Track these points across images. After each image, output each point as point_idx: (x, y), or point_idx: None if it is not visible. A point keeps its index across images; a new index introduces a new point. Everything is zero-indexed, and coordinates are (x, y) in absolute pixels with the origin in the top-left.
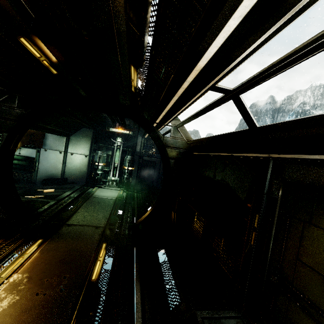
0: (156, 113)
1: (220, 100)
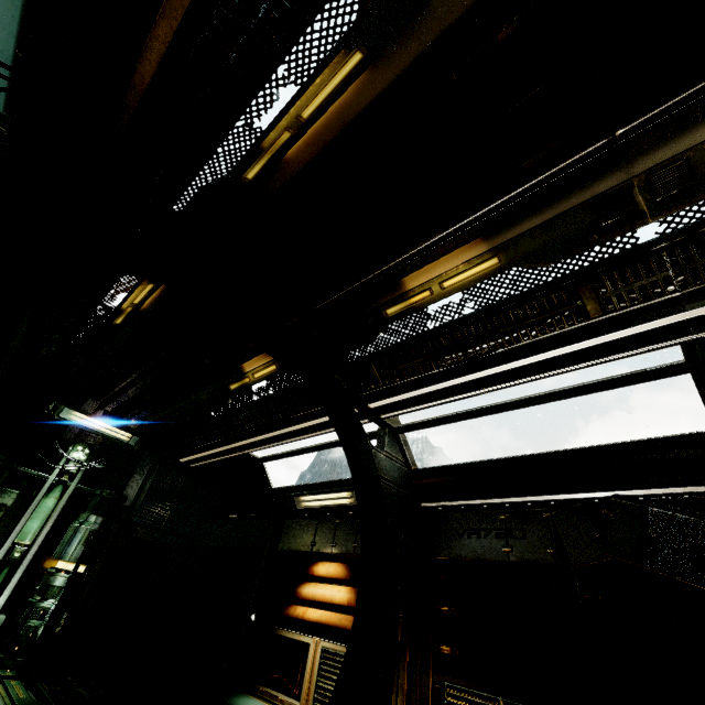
0: (437, 376)
1: (649, 373)
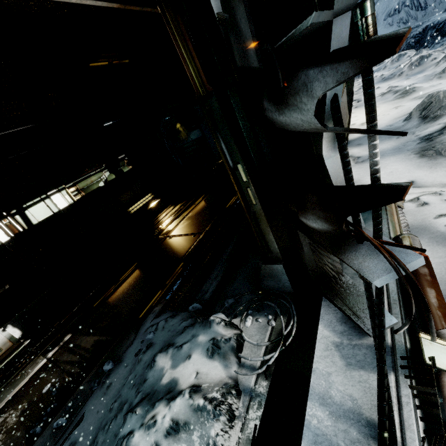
0: None
1: None
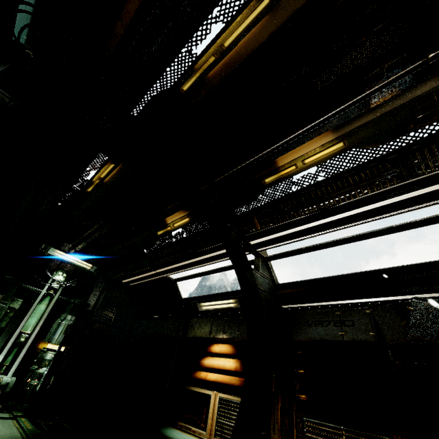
0: (298, 222)
1: None
